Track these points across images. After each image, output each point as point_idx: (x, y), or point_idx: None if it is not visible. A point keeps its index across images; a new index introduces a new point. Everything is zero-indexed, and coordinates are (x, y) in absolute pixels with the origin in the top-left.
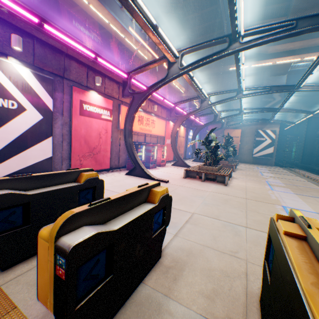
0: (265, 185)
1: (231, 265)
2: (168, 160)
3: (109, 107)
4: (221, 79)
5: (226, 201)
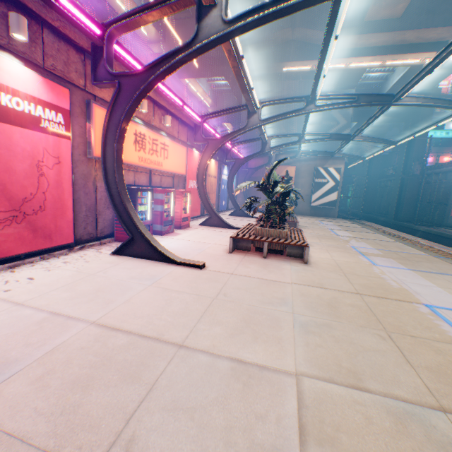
0: (358, 256)
1: None
2: (193, 215)
3: (62, 105)
4: (267, 88)
5: (333, 307)
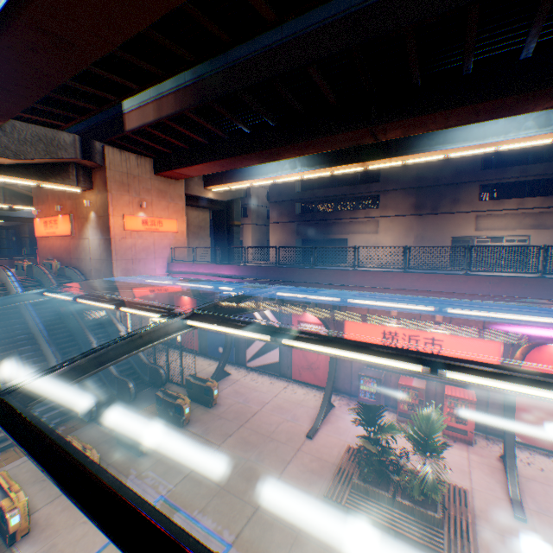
0: None
1: (167, 447)
2: (549, 446)
3: None
4: None
5: (246, 478)
